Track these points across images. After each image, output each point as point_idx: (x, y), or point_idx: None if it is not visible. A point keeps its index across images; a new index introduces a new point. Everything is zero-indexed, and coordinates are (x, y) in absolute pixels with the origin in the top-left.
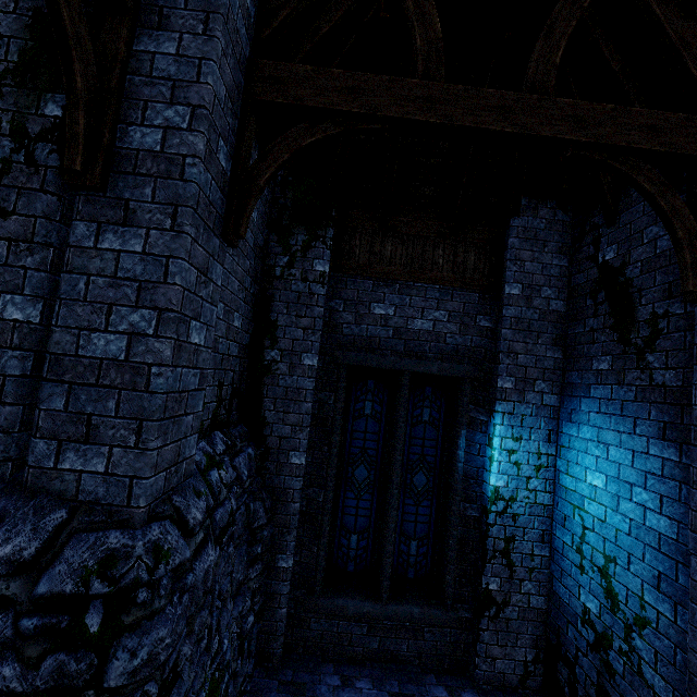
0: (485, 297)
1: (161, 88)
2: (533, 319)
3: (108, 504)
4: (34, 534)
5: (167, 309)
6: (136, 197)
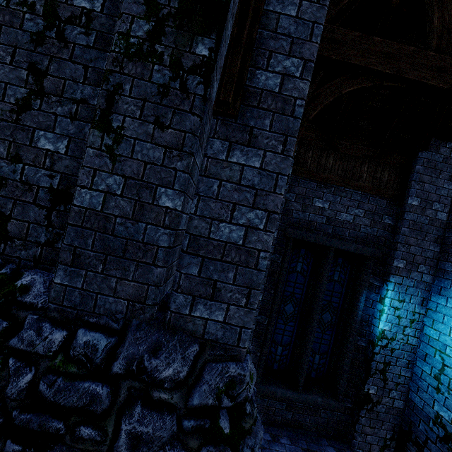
0: (390, 203)
1: (283, 42)
2: (424, 223)
3: (224, 343)
4: (183, 361)
5: (274, 212)
6: (258, 126)
